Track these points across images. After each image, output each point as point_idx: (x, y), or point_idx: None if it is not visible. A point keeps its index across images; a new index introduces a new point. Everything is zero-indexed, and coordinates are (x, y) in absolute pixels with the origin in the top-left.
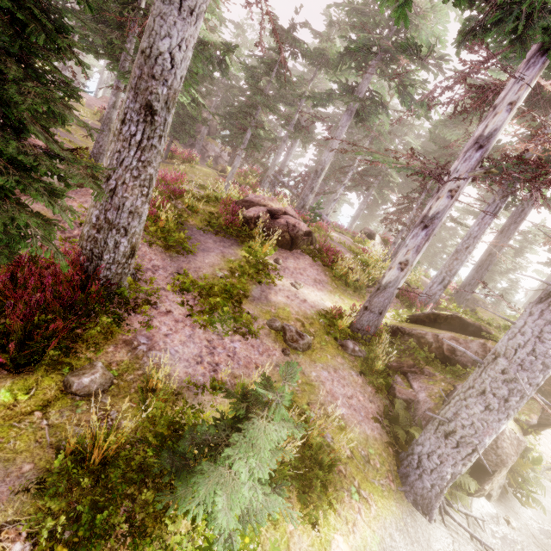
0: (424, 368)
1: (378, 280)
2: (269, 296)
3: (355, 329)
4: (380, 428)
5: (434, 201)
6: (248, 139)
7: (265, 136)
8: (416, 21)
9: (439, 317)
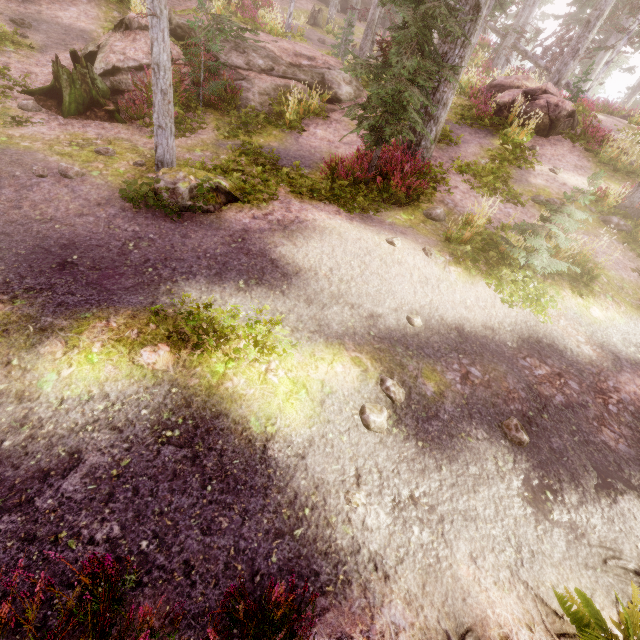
0: None
1: None
2: (528, 179)
3: (623, 207)
4: (637, 277)
5: None
6: None
7: None
8: None
9: None
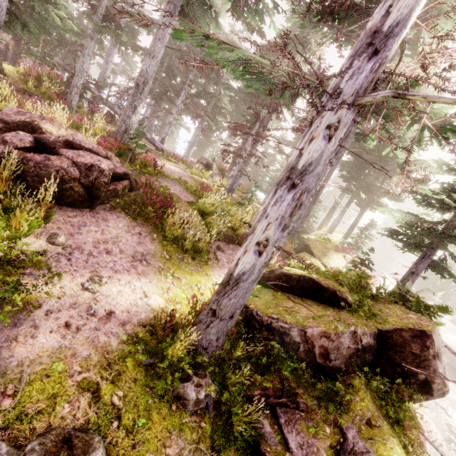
0: (298, 398)
1: (221, 229)
2: (4, 354)
3: (198, 347)
4: None
5: (307, 142)
6: (3, 8)
7: (65, 27)
8: None
9: (291, 279)
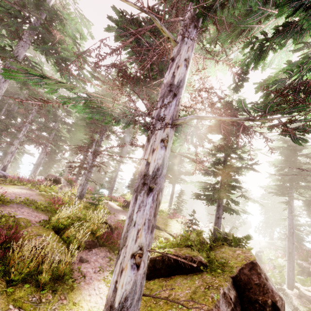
0: None
1: (80, 238)
2: None
3: None
4: None
5: (150, 153)
6: None
7: None
8: (60, 15)
9: (156, 262)
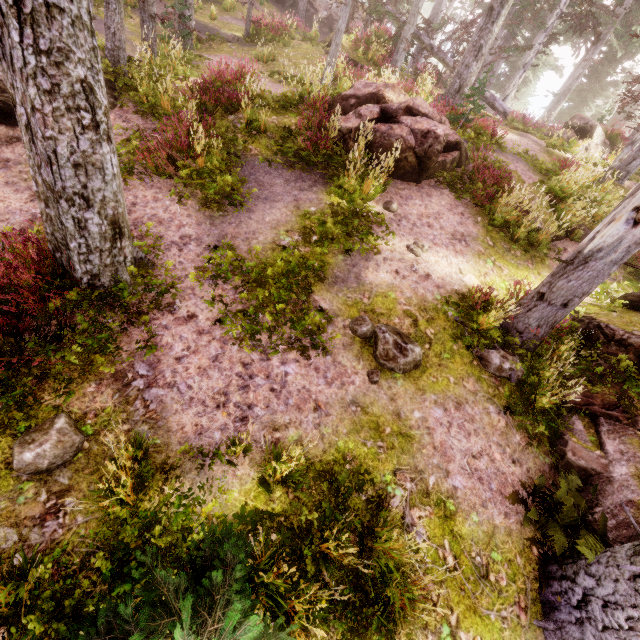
0: (639, 417)
1: (579, 224)
2: (362, 274)
3: (511, 329)
4: (522, 511)
5: None
6: None
7: None
8: None
9: None
